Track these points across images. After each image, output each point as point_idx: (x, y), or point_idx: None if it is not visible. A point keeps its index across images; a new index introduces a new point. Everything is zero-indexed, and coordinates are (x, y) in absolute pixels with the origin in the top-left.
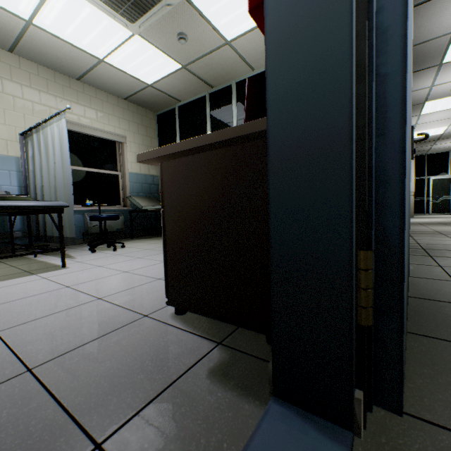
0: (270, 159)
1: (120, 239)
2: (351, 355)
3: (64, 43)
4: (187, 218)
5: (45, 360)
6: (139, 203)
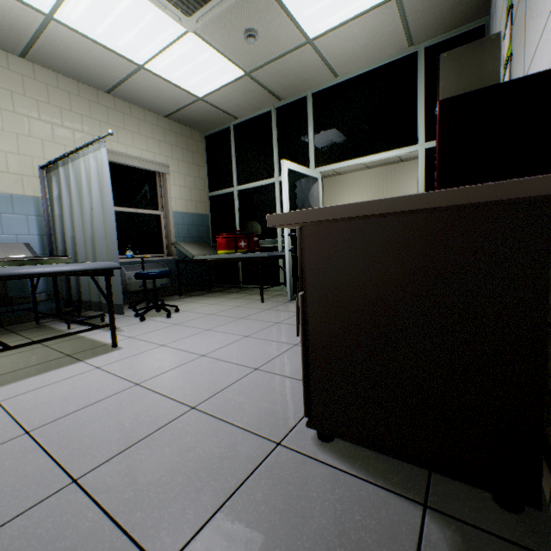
0: None
1: (164, 297)
2: None
3: (94, 44)
4: (349, 310)
5: (176, 546)
6: (189, 251)
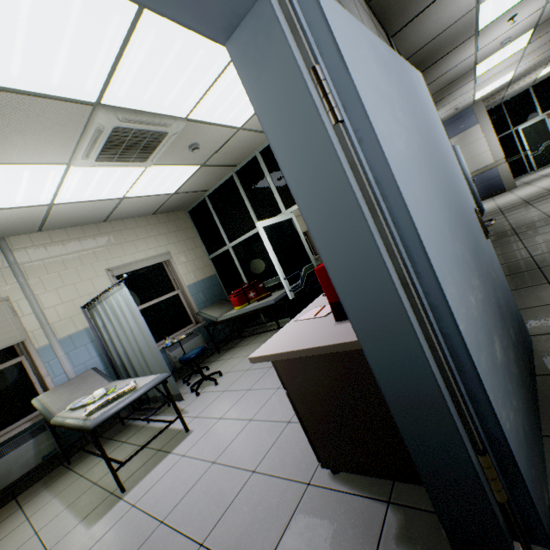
0: (388, 402)
1: (207, 358)
2: (501, 528)
3: (85, 203)
4: (314, 399)
5: None
6: (212, 315)
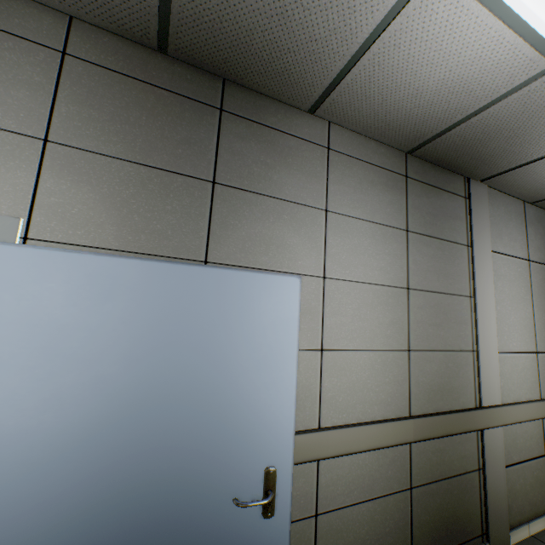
0: None
1: None
2: None
3: None
4: None
5: None
6: None
